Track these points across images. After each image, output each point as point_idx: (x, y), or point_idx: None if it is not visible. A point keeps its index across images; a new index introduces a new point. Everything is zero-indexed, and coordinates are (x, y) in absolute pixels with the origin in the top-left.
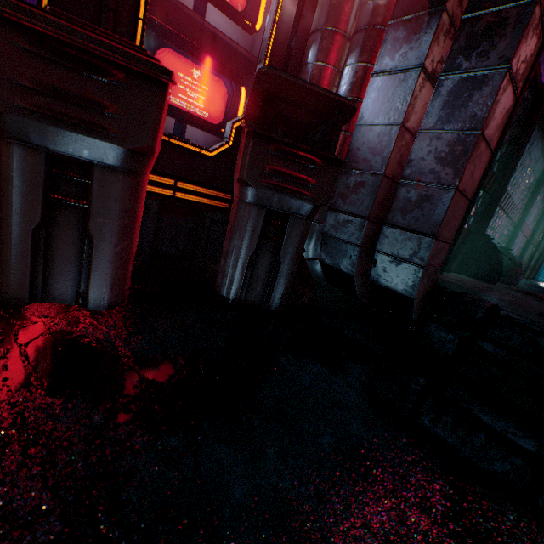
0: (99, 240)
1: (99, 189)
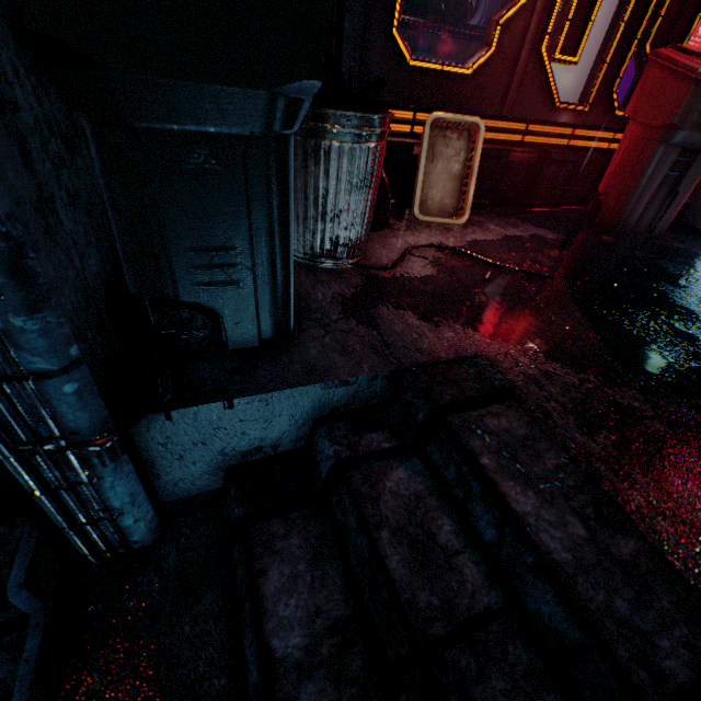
0: (679, 194)
1: (697, 163)
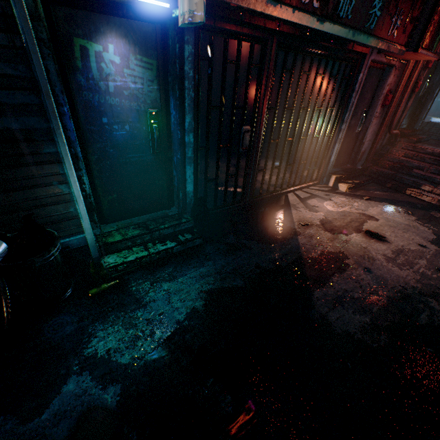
0: None
1: None
